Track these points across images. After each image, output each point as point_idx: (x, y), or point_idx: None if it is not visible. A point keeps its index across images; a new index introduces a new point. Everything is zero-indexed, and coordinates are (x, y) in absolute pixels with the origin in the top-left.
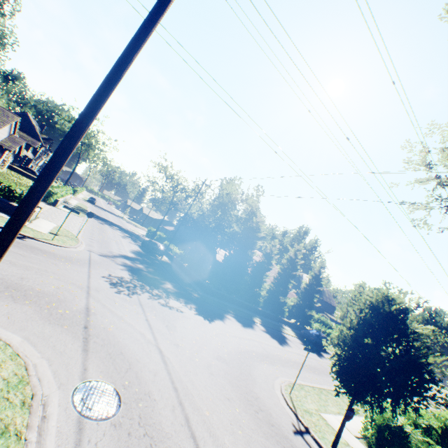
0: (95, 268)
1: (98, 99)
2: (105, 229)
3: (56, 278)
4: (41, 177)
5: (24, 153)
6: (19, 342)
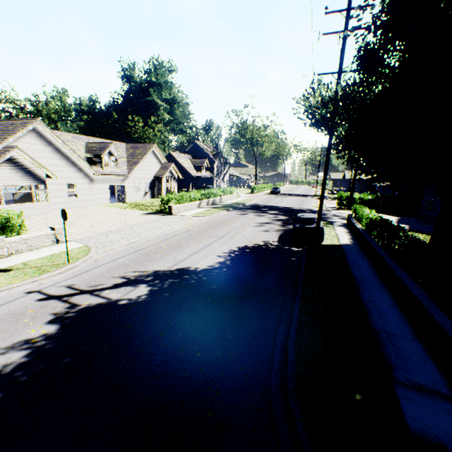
0: None
1: None
2: (232, 221)
3: None
4: None
5: (194, 175)
6: None
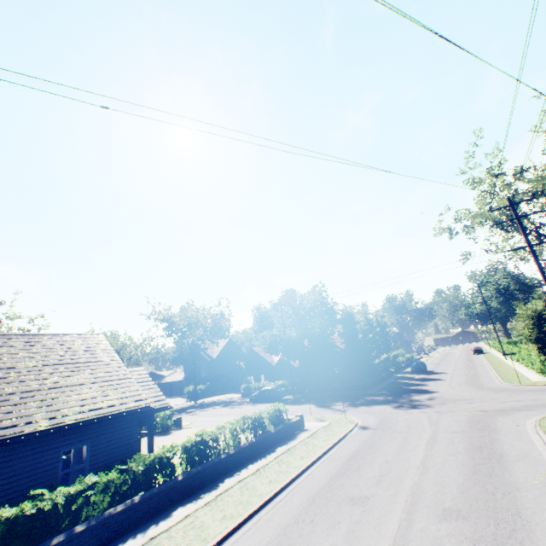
0: (388, 411)
1: None
2: (222, 412)
3: (439, 417)
4: None
5: None
6: (540, 416)
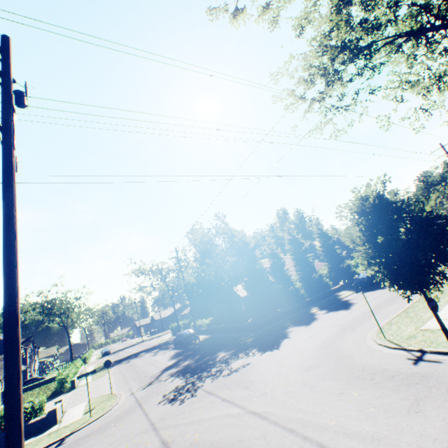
0: (147, 403)
1: (8, 262)
2: (133, 364)
3: (116, 446)
4: (6, 360)
5: None
6: None
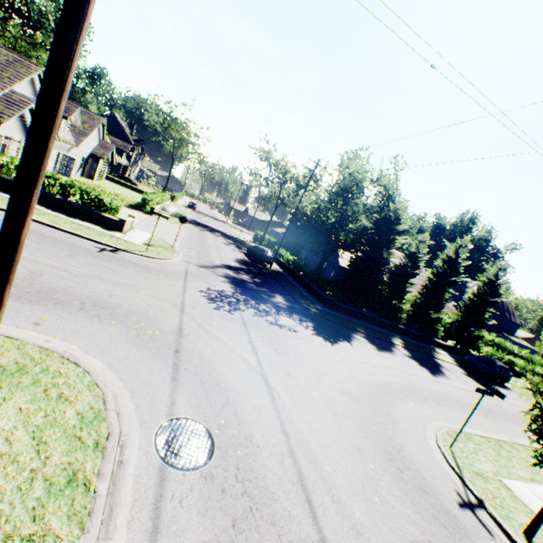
0: (192, 281)
1: None
2: (205, 236)
3: (147, 295)
4: (27, 146)
5: (118, 161)
6: (100, 369)
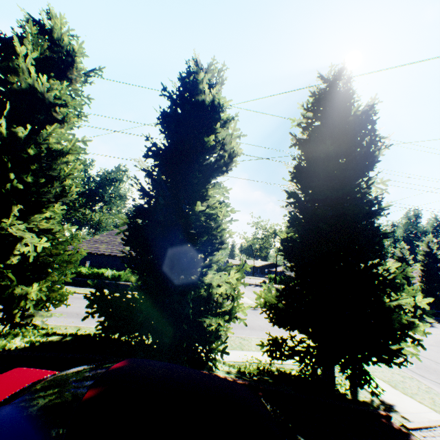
0: None
1: None
2: (253, 289)
3: None
4: None
5: None
6: None
